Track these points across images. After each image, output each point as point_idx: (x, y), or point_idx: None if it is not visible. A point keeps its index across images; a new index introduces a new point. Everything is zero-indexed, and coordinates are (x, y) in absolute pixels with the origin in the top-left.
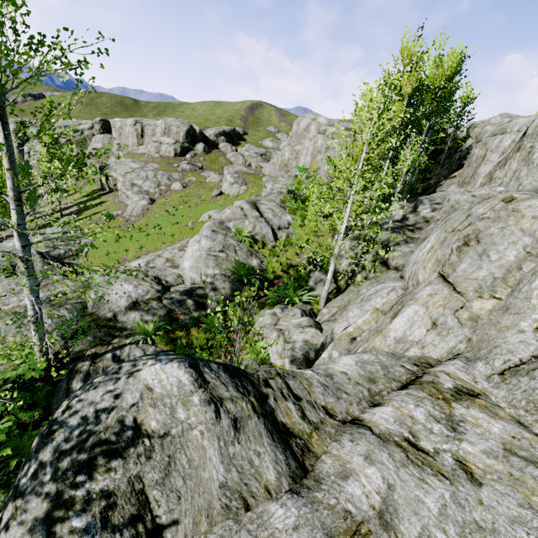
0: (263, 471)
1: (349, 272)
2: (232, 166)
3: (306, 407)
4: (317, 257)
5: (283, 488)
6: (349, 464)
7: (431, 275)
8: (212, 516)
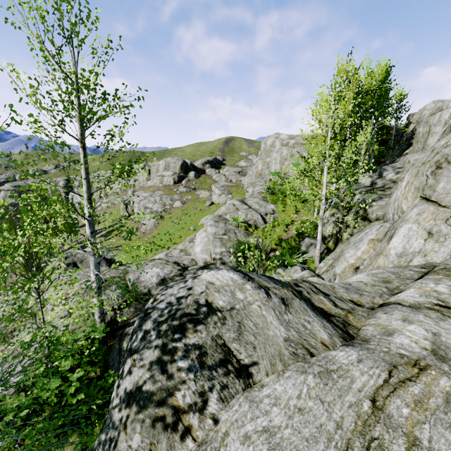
0: (316, 332)
1: (334, 234)
2: (218, 184)
3: (335, 300)
4: (302, 231)
5: (337, 344)
6: (389, 326)
7: (414, 201)
8: (284, 360)
